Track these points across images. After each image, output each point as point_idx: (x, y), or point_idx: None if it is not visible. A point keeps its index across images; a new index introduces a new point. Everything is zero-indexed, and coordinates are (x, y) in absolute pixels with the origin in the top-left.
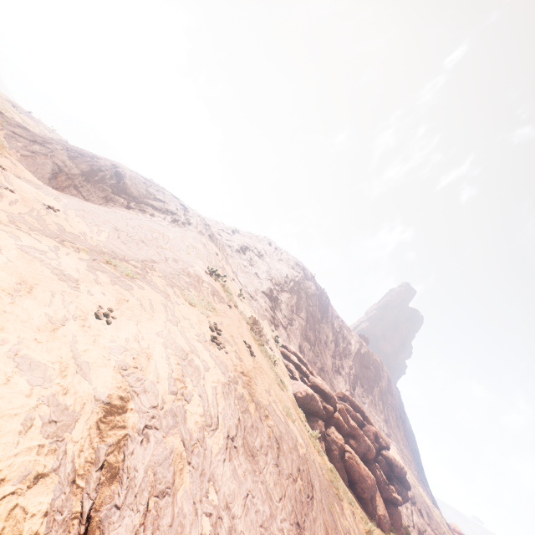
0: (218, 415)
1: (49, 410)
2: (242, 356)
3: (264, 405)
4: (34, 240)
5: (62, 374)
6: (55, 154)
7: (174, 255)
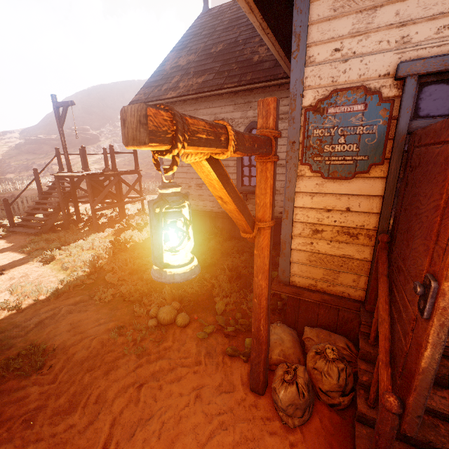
0: None
1: None
2: None
3: None
4: None
5: None
6: None
7: None
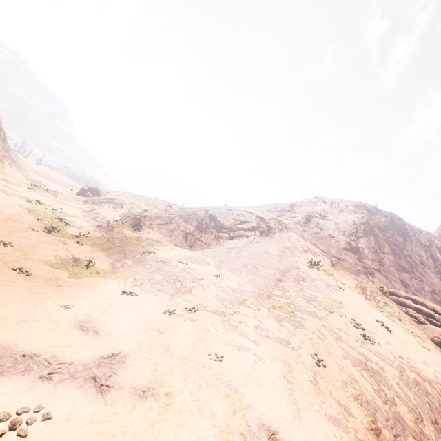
0: (415, 407)
1: None
2: (387, 338)
3: (433, 380)
4: (246, 317)
5: (346, 420)
6: (179, 224)
7: (283, 265)
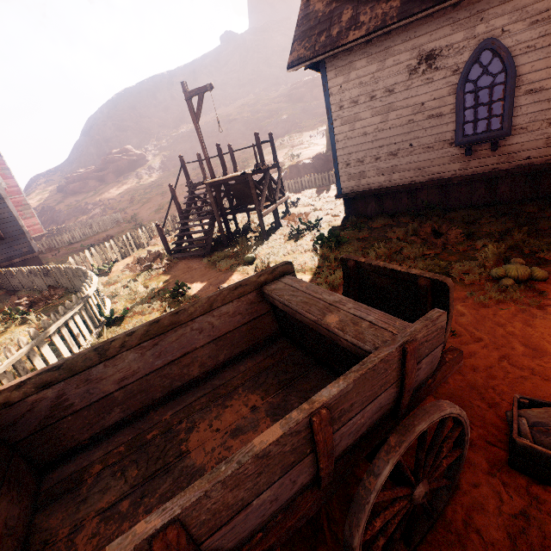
0: None
1: None
2: None
3: None
4: None
5: None
6: None
7: None
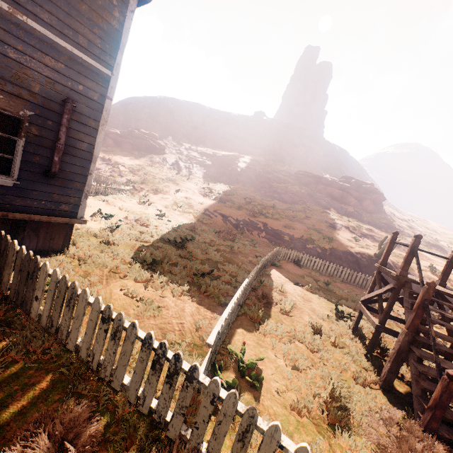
0: None
1: None
2: None
3: None
4: None
5: None
6: None
7: None
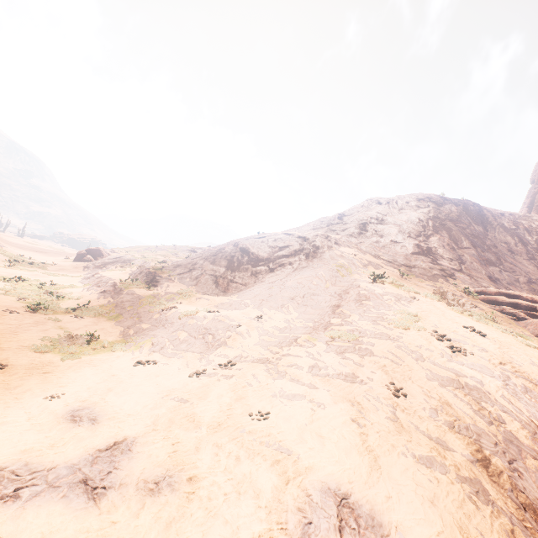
0: (530, 419)
1: (467, 485)
2: (481, 345)
3: None
4: (298, 358)
5: (442, 456)
6: (204, 268)
7: (339, 288)
